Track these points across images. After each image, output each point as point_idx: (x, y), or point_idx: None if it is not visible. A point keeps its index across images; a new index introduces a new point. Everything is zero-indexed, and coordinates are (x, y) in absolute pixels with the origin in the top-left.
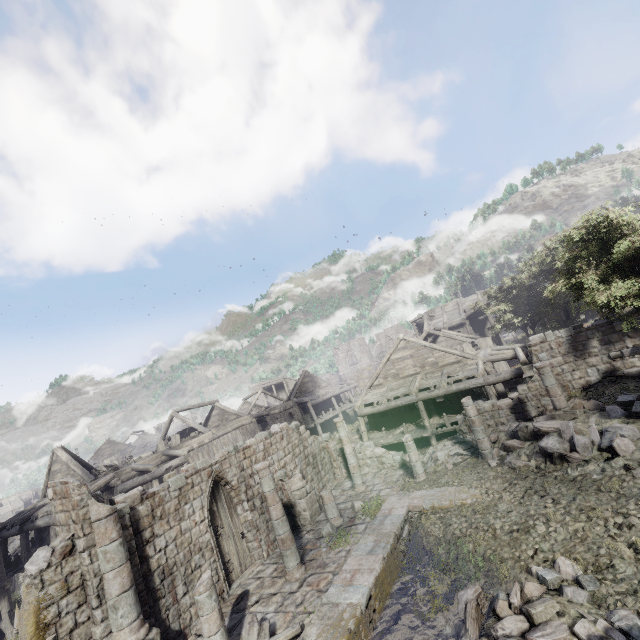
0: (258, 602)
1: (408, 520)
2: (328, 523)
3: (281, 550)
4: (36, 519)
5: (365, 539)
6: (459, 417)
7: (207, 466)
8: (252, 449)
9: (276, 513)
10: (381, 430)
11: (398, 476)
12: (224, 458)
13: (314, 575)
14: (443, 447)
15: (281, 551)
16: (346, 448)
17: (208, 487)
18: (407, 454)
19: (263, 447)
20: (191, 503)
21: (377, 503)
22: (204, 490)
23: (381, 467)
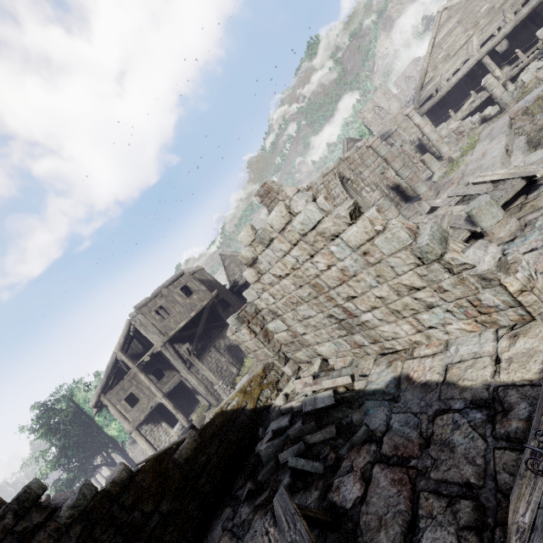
0: (409, 218)
1: (513, 124)
2: (436, 172)
3: (412, 186)
4: (238, 283)
5: (479, 146)
6: (540, 31)
7: (330, 171)
8: (351, 159)
9: (398, 165)
10: (445, 121)
11: (482, 127)
12: (337, 166)
13: (445, 186)
14: (527, 70)
15: (412, 187)
16: (425, 130)
17: (338, 182)
18: (484, 110)
19: (358, 157)
20: (334, 191)
21: (474, 139)
22: (337, 184)
23: (460, 137)
